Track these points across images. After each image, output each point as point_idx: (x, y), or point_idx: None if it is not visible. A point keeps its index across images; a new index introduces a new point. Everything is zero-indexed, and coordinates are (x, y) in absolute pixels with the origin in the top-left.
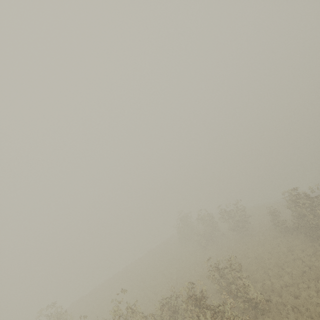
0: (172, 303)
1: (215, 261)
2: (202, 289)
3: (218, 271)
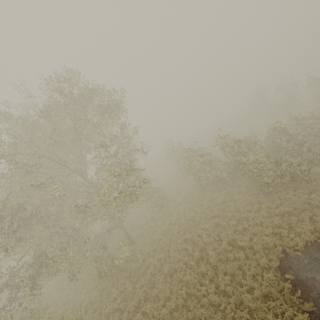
0: (254, 138)
1: (287, 123)
2: (283, 127)
3: (296, 121)
